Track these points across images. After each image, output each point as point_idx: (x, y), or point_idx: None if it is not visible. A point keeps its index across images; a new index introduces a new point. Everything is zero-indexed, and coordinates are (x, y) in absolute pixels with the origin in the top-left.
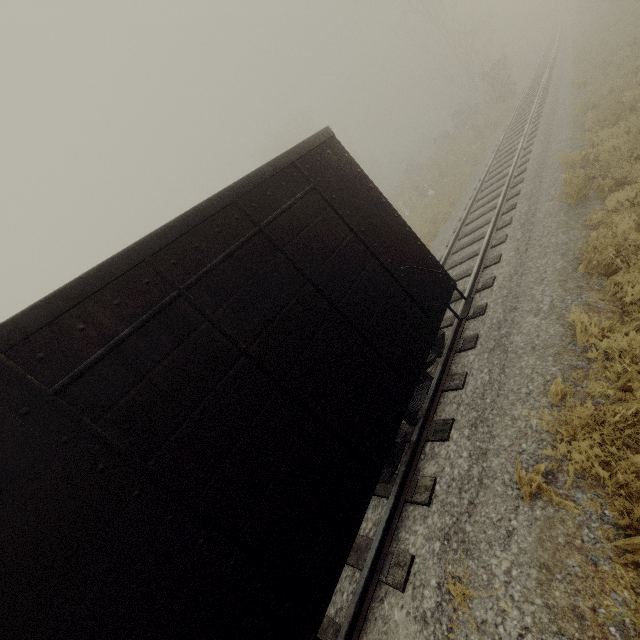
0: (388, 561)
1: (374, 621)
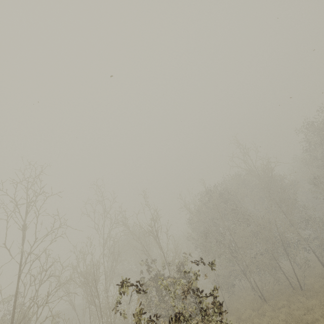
0: None
1: None
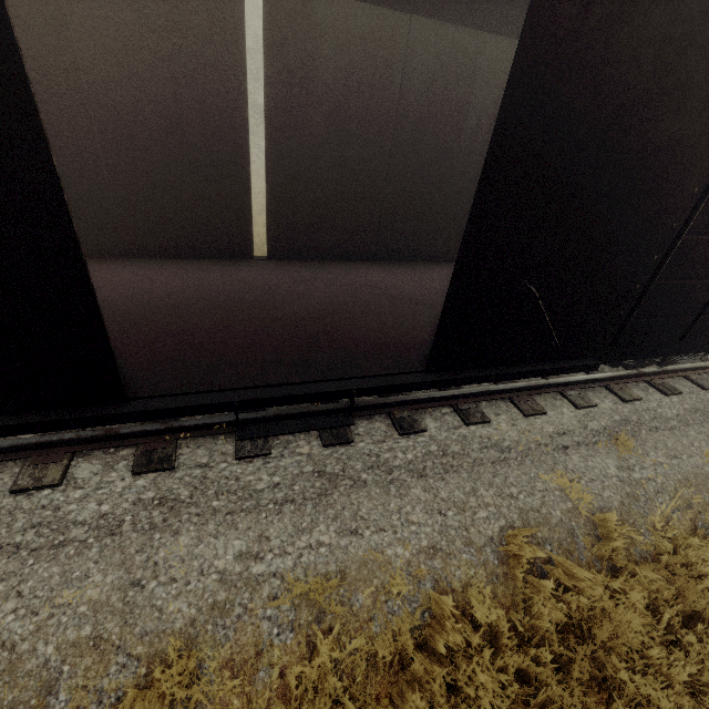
0: (574, 392)
1: (545, 400)
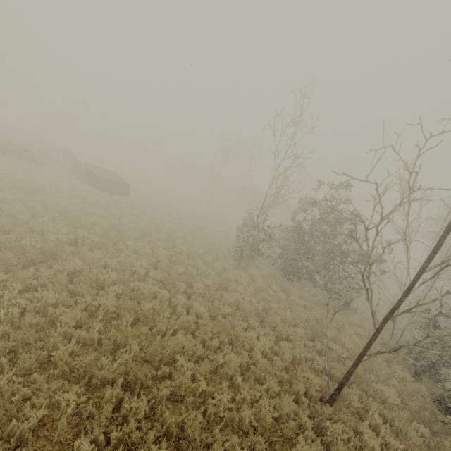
0: None
1: None
